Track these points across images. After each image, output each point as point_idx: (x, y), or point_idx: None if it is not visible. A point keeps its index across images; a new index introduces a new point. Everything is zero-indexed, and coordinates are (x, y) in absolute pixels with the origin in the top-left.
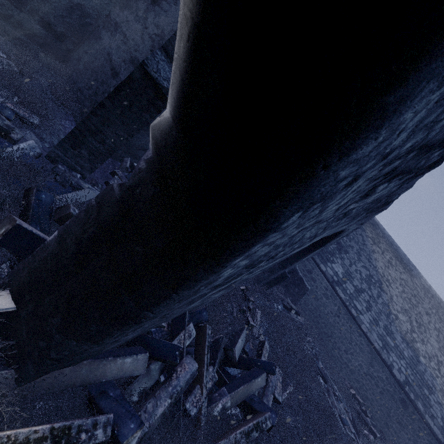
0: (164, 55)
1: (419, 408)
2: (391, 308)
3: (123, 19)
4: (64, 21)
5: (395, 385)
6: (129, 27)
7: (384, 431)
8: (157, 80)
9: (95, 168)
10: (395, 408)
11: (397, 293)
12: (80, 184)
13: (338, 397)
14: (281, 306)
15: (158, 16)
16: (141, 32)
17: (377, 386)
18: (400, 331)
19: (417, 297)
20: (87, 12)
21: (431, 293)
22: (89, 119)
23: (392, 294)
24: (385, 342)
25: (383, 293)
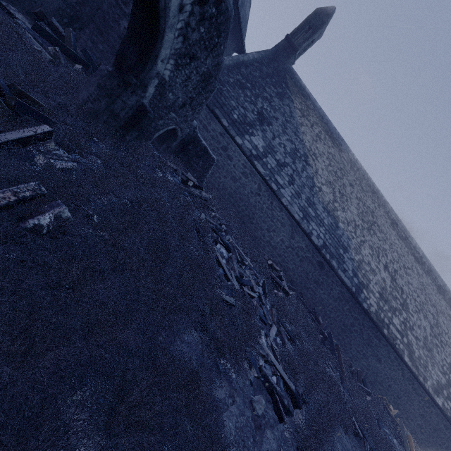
0: None
1: (333, 266)
2: (316, 181)
3: None
4: None
5: (313, 251)
6: None
7: (304, 293)
8: None
9: None
10: (313, 271)
11: (323, 166)
12: None
13: (248, 266)
14: (176, 180)
15: None
16: None
17: (298, 255)
18: (323, 202)
19: (343, 170)
20: None
21: (357, 166)
22: None
23: (318, 168)
24: (306, 213)
25: (308, 166)
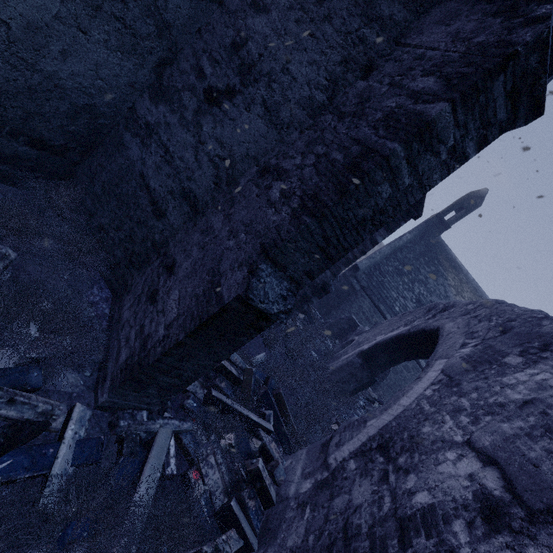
0: (271, 266)
1: None
2: None
3: (158, 118)
4: (65, 131)
5: None
6: (171, 135)
7: None
8: (266, 309)
9: (167, 400)
10: None
11: None
12: (149, 430)
13: None
14: (361, 398)
15: (220, 125)
16: (195, 149)
17: None
18: None
19: None
20: (99, 112)
21: None
22: (161, 361)
23: None
24: None
25: None
